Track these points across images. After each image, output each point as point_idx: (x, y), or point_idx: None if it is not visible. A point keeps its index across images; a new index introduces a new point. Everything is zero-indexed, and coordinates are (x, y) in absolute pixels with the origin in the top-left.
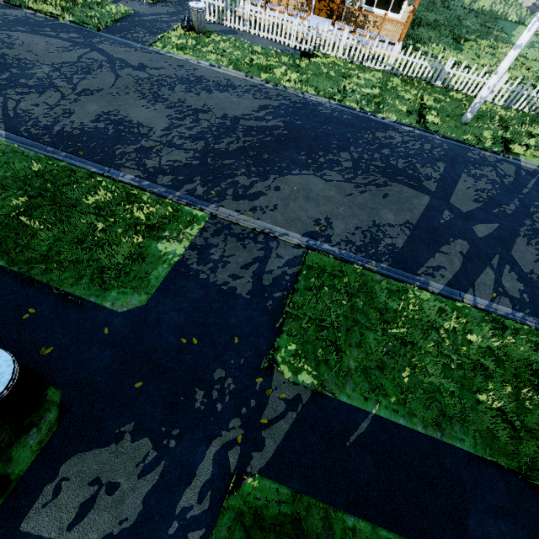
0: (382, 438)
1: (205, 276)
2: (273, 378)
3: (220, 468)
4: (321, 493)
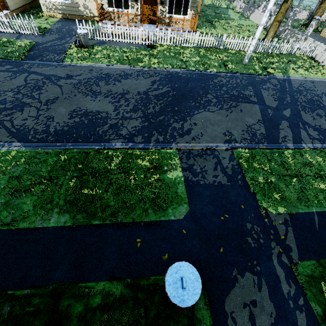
0: (325, 220)
1: (203, 182)
2: (270, 216)
3: (284, 267)
4: (325, 255)
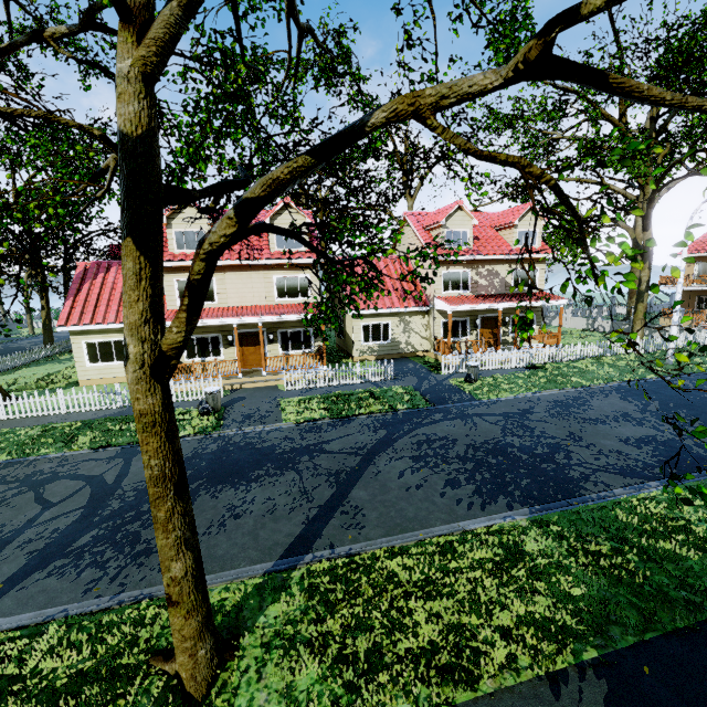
0: None
1: None
2: None
3: None
4: None
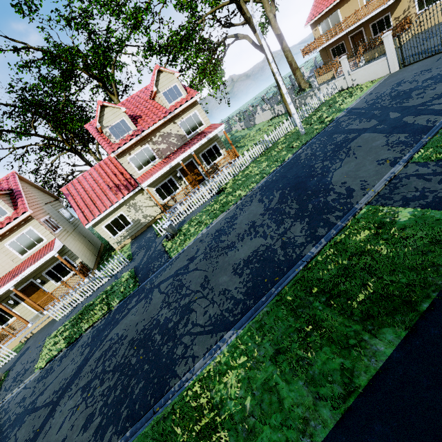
0: None
1: (441, 193)
2: None
3: None
4: None
